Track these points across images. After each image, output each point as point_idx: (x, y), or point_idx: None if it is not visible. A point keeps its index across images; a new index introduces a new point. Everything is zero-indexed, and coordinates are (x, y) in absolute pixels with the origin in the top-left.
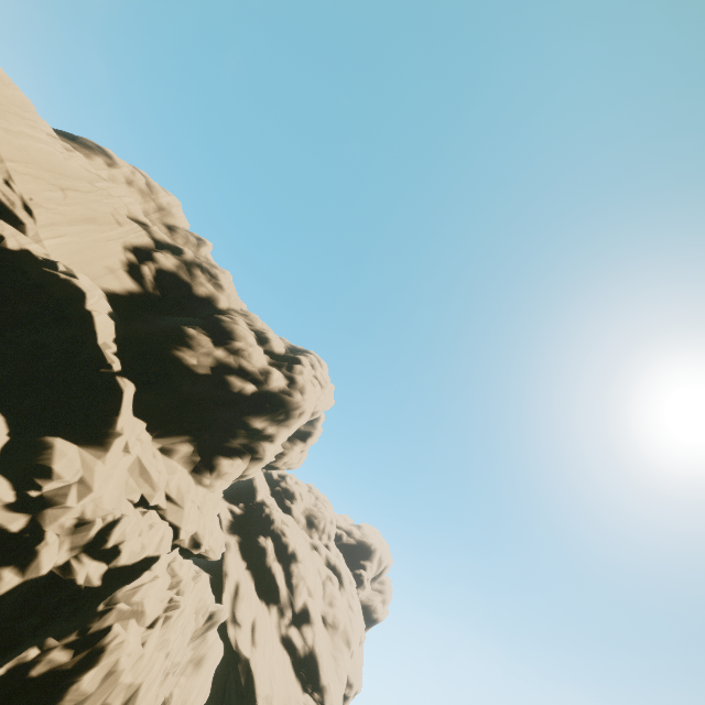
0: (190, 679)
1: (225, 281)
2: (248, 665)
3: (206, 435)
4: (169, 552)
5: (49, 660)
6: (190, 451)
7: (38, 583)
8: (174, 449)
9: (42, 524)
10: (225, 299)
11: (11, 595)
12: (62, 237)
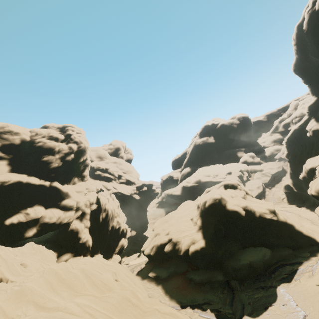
0: (114, 202)
1: (14, 129)
2: (119, 192)
3: (76, 173)
4: (98, 194)
5: (104, 214)
6: (77, 179)
7: (91, 213)
8: (75, 182)
9: (83, 209)
10: (25, 136)
11: (90, 216)
12: None
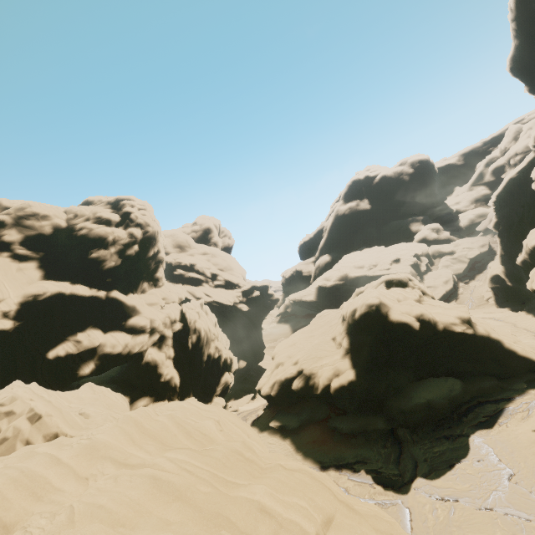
0: (208, 317)
1: (40, 210)
2: (214, 302)
3: (144, 275)
4: (182, 306)
5: (194, 338)
6: (147, 284)
7: (173, 336)
8: (144, 289)
9: (161, 330)
10: (58, 220)
11: (173, 341)
12: (4, 285)
